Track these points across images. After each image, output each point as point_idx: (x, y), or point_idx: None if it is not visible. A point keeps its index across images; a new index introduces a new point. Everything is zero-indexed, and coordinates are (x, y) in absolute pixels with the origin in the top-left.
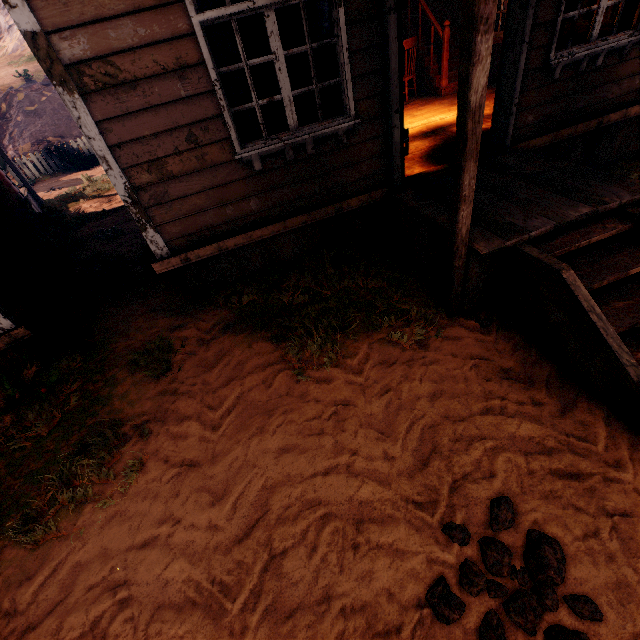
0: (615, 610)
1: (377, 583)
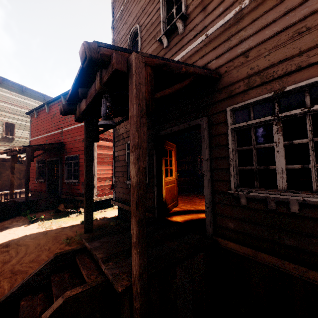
0: None
1: None
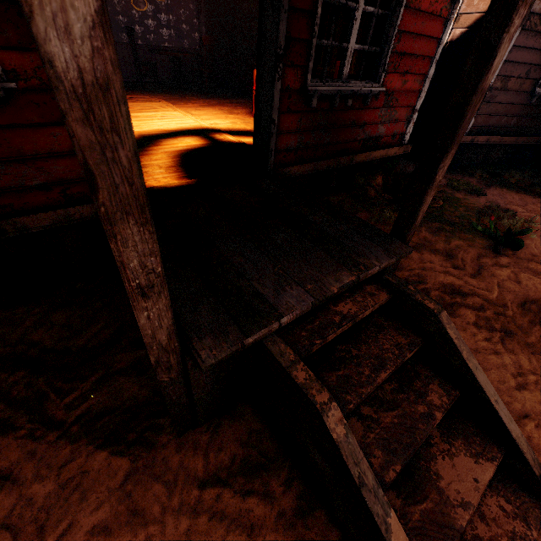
0: None
1: None
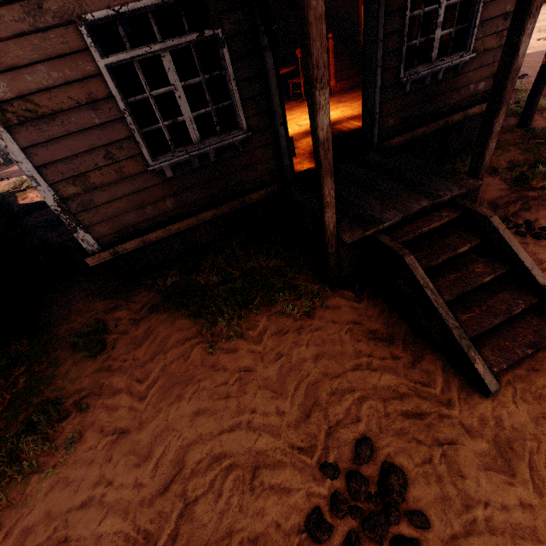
0: (440, 518)
1: (268, 517)
